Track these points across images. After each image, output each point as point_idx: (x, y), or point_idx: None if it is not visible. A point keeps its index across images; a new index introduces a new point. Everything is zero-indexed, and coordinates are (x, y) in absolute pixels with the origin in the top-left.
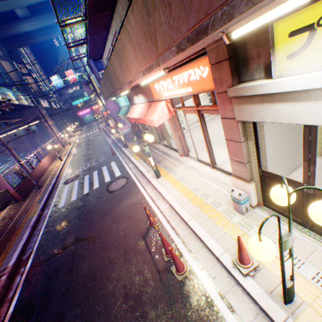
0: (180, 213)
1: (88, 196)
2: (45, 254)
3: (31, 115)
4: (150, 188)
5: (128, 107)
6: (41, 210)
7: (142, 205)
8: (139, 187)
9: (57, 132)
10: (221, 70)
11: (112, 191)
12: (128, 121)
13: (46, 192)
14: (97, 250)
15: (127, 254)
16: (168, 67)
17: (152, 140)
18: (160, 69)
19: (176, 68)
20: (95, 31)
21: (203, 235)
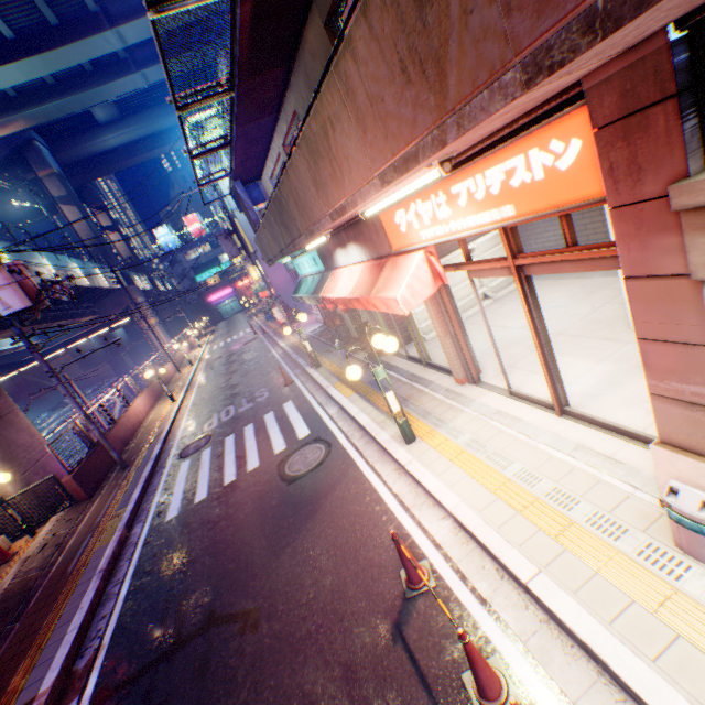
0: (496, 551)
1: (236, 492)
2: (129, 659)
3: (115, 307)
4: (391, 470)
5: (319, 276)
6: (126, 526)
7: (377, 519)
8: (360, 467)
9: (166, 339)
10: (639, 136)
11: (293, 479)
12: (315, 307)
13: (139, 478)
14: (266, 659)
15: (353, 682)
16: (450, 158)
17: (393, 349)
18: (432, 162)
19: (462, 162)
20: (249, 117)
21: (595, 639)
